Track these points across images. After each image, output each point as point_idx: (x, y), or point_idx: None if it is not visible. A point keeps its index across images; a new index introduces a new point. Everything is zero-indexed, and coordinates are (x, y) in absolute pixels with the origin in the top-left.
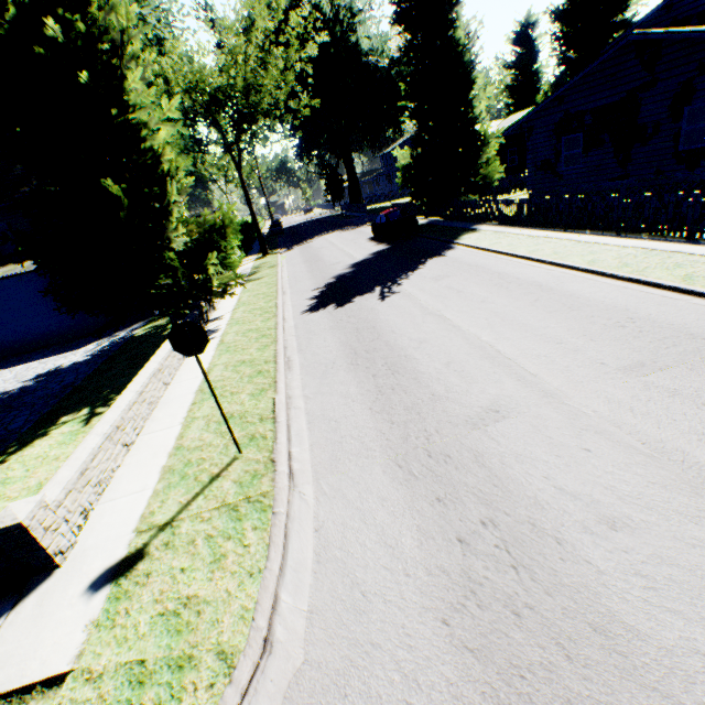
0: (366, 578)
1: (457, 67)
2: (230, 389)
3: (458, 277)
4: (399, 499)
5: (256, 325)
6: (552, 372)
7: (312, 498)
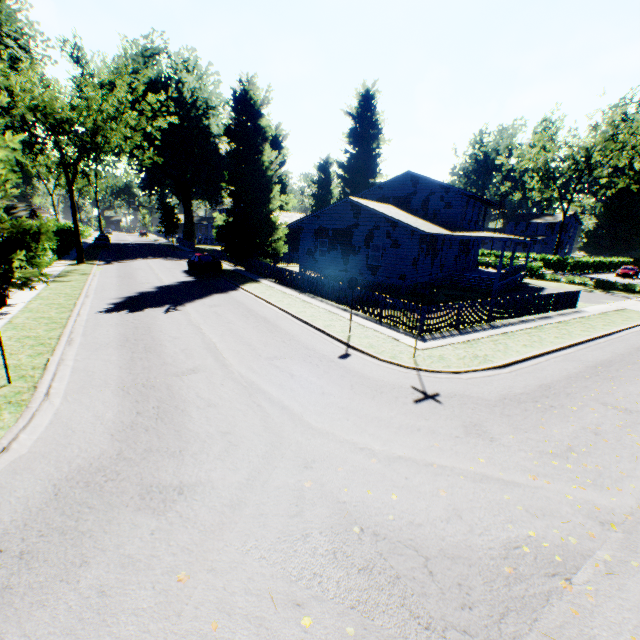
0: (78, 426)
1: (263, 177)
2: (11, 351)
3: (226, 307)
4: (115, 401)
5: (50, 314)
6: (234, 357)
7: (59, 403)
